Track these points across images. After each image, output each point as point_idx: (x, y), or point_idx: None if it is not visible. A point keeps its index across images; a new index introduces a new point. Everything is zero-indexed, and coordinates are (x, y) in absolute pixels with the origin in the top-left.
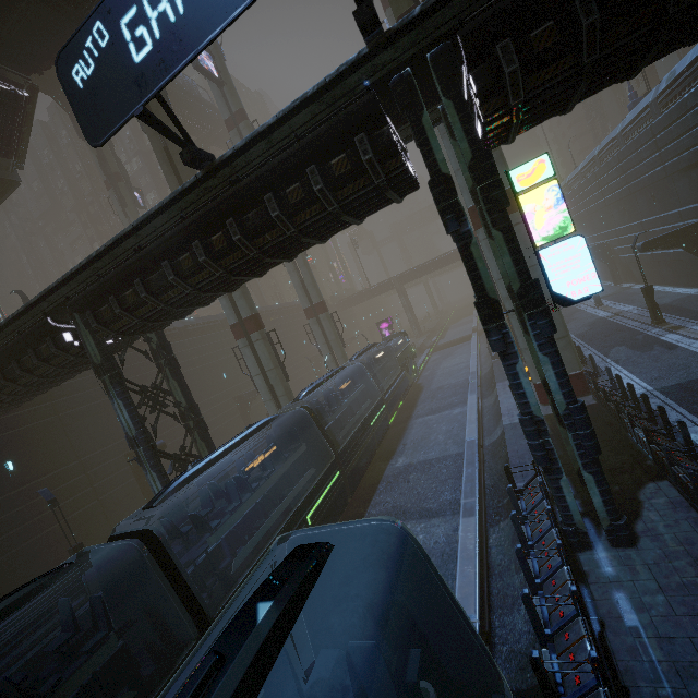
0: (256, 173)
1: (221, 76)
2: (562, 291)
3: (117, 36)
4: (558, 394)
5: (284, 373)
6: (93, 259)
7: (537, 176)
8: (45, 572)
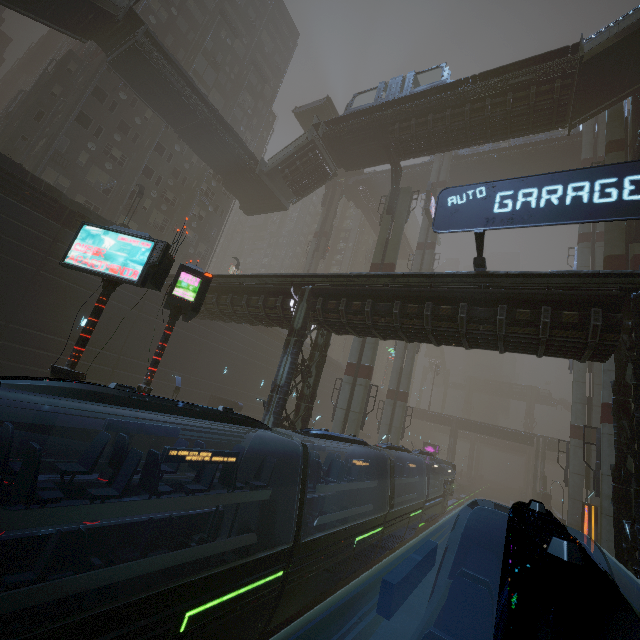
0: (504, 290)
1: None
2: None
3: (490, 197)
4: None
5: (362, 421)
6: (358, 275)
7: None
8: None
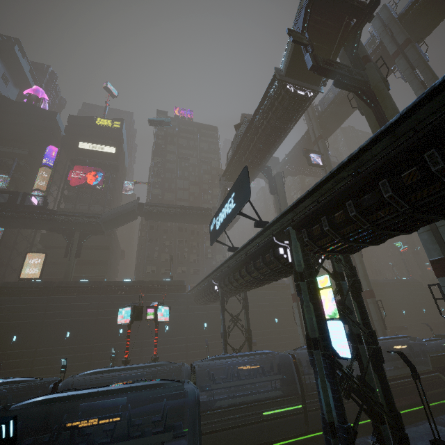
0: (249, 254)
1: (325, 162)
2: (335, 348)
3: (216, 222)
4: (334, 411)
5: None
6: (218, 267)
7: (325, 283)
8: (202, 374)
